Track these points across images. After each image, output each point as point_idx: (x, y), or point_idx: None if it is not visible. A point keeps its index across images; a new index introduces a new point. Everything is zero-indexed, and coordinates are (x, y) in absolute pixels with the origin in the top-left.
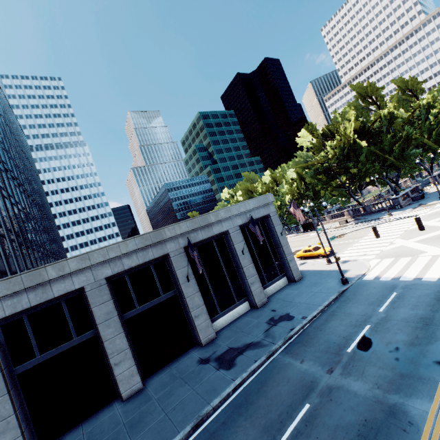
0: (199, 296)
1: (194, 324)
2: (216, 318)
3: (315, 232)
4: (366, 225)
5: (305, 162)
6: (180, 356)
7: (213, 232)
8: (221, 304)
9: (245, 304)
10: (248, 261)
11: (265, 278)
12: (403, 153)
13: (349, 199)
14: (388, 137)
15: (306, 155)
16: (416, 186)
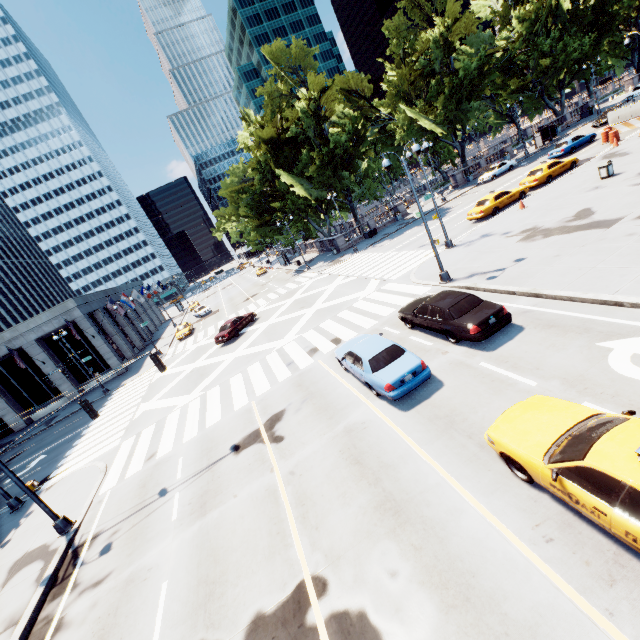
0: (2, 402)
1: (4, 420)
2: (34, 411)
3: (283, 269)
4: (280, 283)
5: (240, 182)
6: (5, 437)
7: (4, 352)
8: (38, 401)
9: (65, 398)
10: (52, 368)
11: (87, 375)
12: (338, 173)
13: (318, 224)
14: (304, 153)
15: (243, 168)
16: (396, 206)
